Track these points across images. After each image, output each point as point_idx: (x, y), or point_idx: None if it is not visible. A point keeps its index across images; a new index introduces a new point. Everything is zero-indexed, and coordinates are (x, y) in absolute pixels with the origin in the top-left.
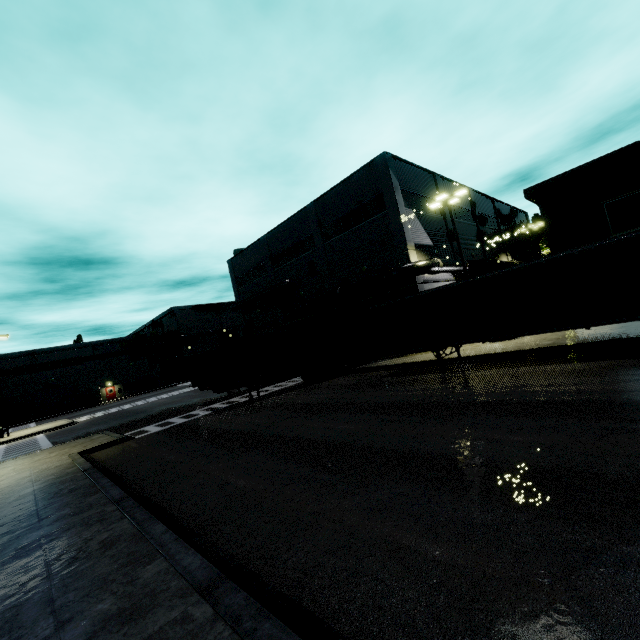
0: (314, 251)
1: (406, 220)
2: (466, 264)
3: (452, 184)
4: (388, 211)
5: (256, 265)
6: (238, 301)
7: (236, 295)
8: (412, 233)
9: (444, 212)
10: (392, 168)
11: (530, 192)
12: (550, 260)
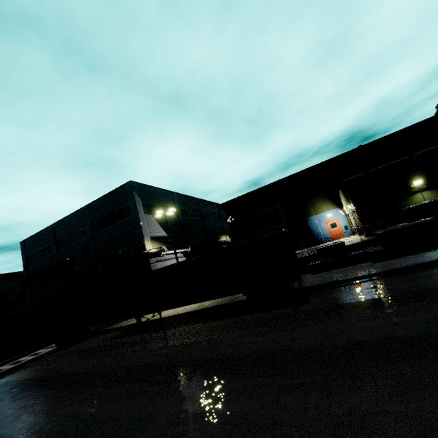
0: (87, 238)
1: (145, 222)
2: (188, 247)
3: (186, 197)
4: (133, 216)
5: (44, 246)
6: (25, 275)
7: (25, 270)
8: (150, 230)
9: (178, 214)
10: (136, 190)
11: (220, 206)
12: (185, 263)
